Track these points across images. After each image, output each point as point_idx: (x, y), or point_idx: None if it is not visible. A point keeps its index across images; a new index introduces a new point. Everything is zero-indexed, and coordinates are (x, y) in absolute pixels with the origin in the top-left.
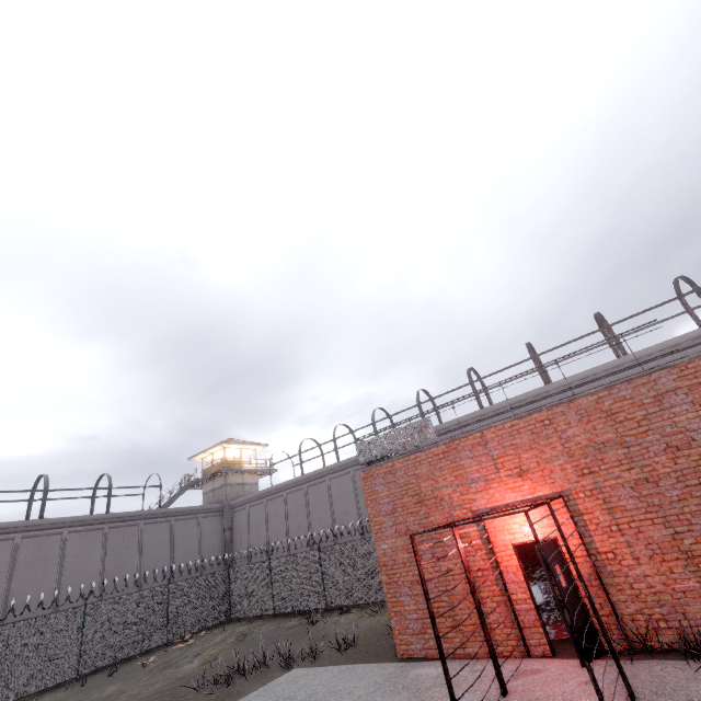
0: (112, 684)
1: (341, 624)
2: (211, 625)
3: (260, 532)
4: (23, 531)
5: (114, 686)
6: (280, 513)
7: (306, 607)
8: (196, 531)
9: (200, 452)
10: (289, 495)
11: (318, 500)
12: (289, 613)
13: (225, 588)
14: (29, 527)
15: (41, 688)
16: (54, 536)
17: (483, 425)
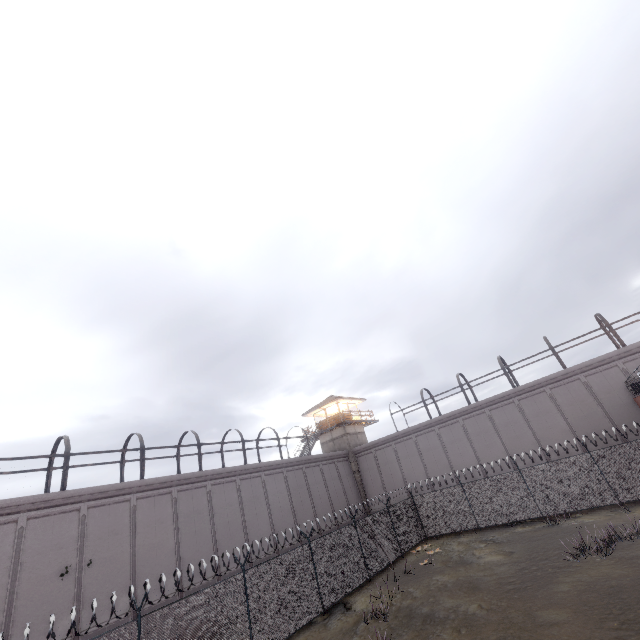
0: (426, 576)
1: (599, 521)
2: (418, 542)
3: (392, 471)
4: (239, 475)
5: (436, 576)
6: (412, 453)
7: (516, 518)
8: (336, 474)
9: (315, 408)
10: (419, 437)
11: (453, 438)
12: (491, 527)
13: (415, 512)
14: (242, 471)
15: (355, 586)
16: (256, 478)
17: (629, 360)
